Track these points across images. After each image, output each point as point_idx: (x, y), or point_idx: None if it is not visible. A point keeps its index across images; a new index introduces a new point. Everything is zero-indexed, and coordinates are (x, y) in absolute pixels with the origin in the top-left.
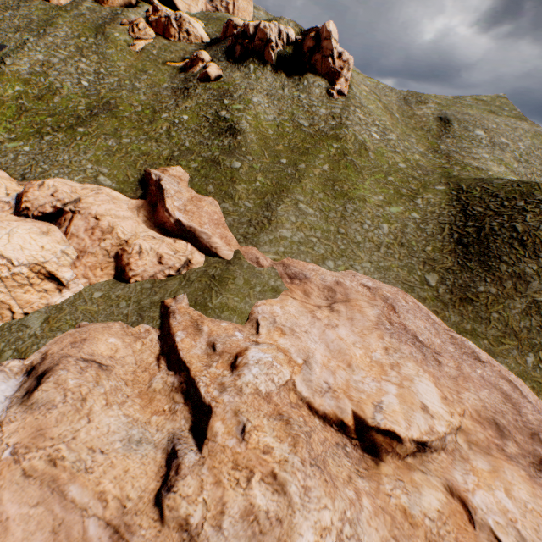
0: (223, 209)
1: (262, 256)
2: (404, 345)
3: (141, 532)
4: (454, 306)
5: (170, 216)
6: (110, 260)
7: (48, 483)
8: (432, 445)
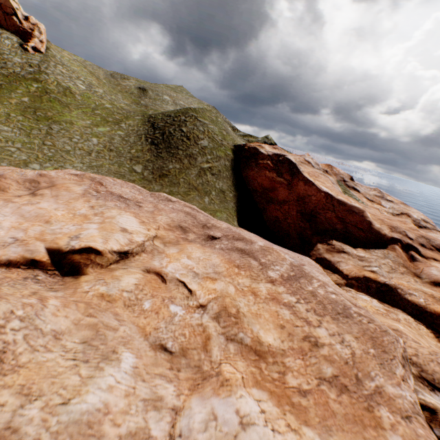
0: None
1: None
2: (110, 202)
3: None
4: (156, 181)
5: None
6: None
7: None
8: (134, 252)
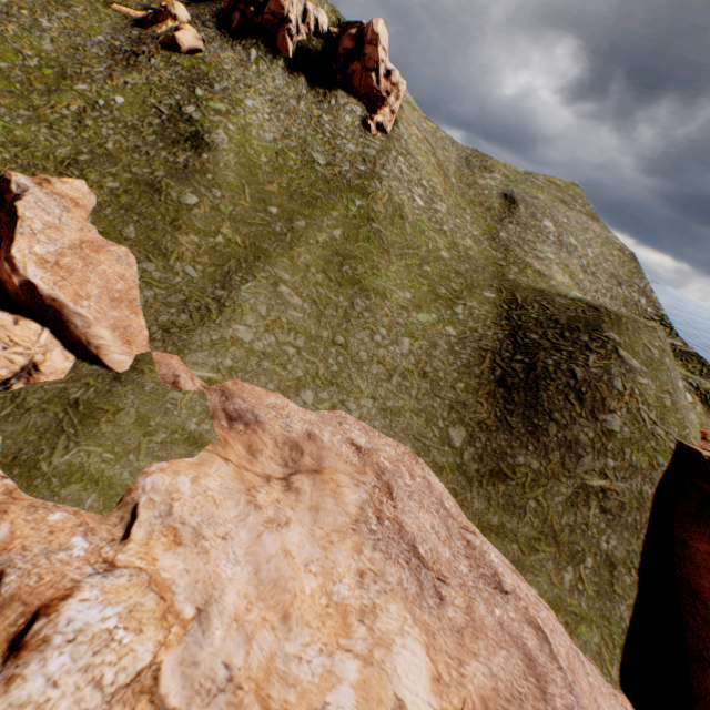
0: (143, 273)
1: (187, 371)
2: (392, 566)
3: None
4: (481, 484)
5: (14, 272)
6: None
7: None
8: None
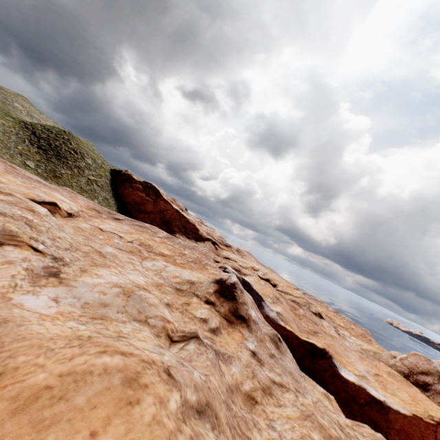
0: None
1: None
2: (35, 183)
3: None
4: (52, 179)
5: None
6: None
7: None
8: (75, 215)
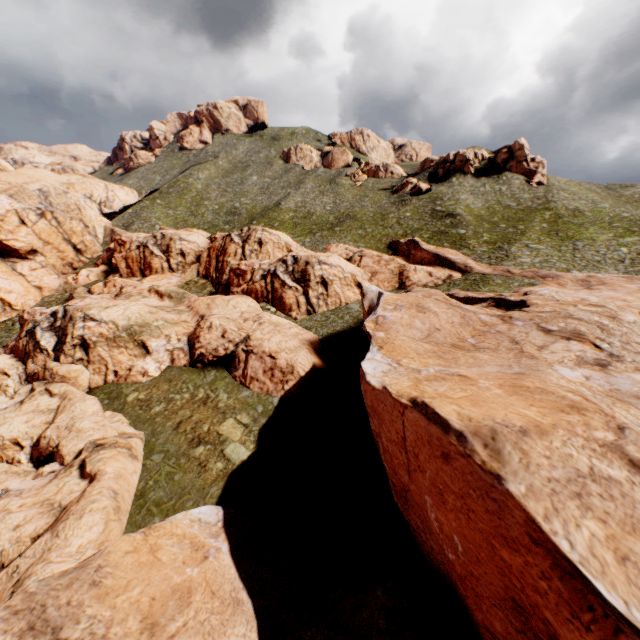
0: (462, 253)
1: (510, 268)
2: None
3: (515, 314)
4: None
5: (429, 252)
6: (393, 277)
7: (449, 304)
8: None
